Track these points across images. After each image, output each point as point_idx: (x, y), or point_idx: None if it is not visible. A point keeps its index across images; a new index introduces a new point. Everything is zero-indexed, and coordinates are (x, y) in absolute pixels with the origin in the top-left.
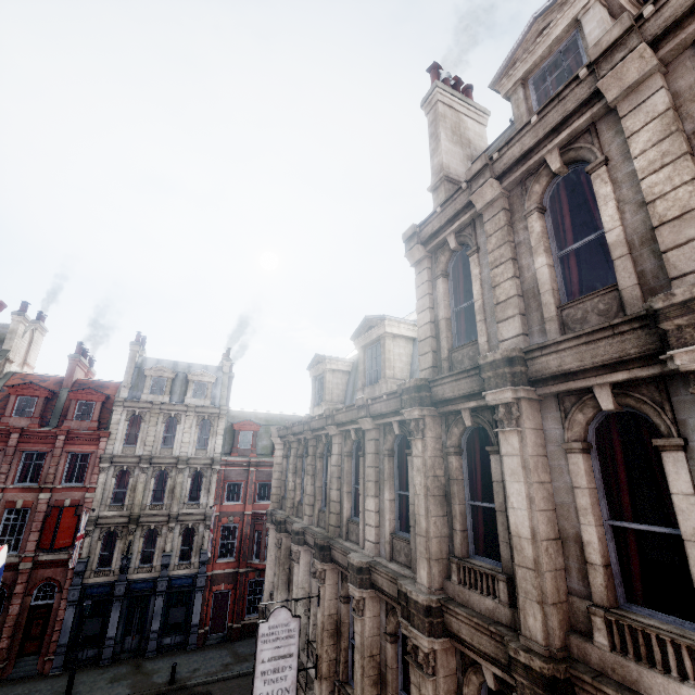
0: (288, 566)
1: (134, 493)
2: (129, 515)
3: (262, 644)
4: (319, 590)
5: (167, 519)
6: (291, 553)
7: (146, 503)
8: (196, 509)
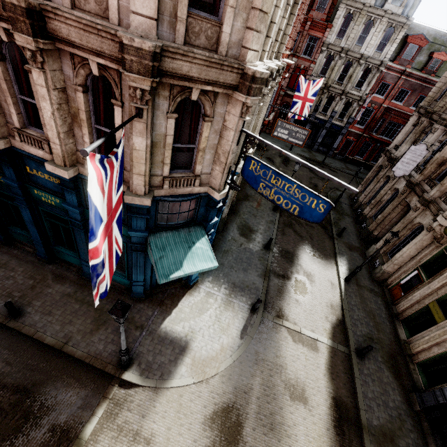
0: (418, 135)
1: (331, 72)
2: (326, 84)
3: (408, 152)
4: (445, 146)
5: (341, 93)
6: (425, 130)
7: (334, 80)
8: (357, 93)
